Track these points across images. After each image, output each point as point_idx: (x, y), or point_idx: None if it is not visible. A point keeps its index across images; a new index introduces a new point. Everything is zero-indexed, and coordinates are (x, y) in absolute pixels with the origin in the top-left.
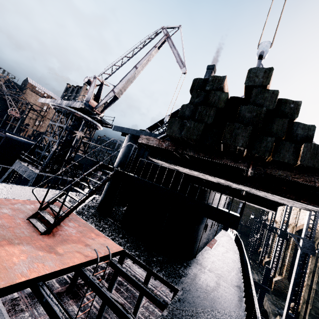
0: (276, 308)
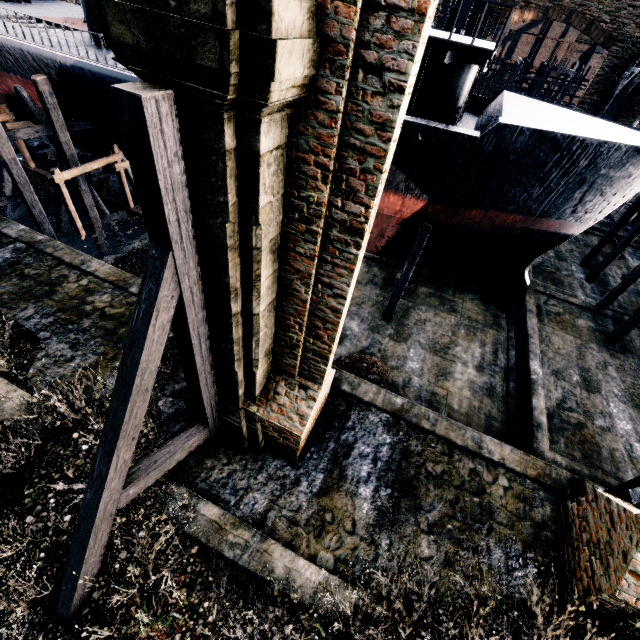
0: (382, 415)
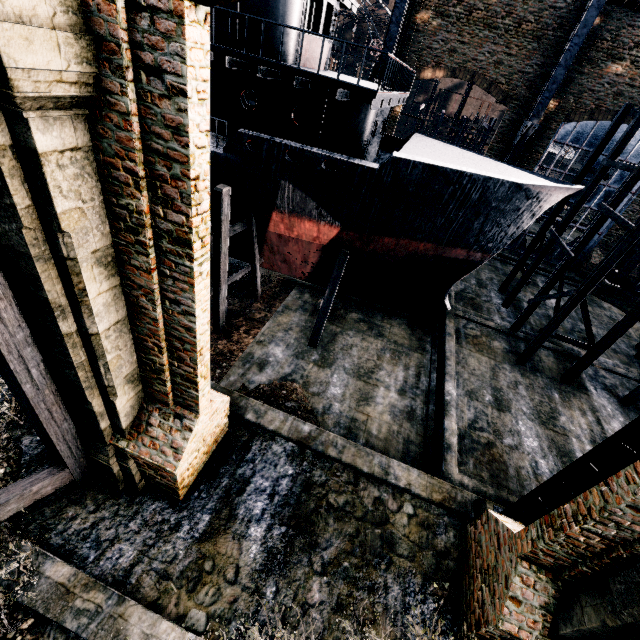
0: (287, 444)
